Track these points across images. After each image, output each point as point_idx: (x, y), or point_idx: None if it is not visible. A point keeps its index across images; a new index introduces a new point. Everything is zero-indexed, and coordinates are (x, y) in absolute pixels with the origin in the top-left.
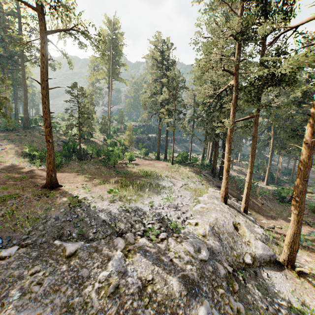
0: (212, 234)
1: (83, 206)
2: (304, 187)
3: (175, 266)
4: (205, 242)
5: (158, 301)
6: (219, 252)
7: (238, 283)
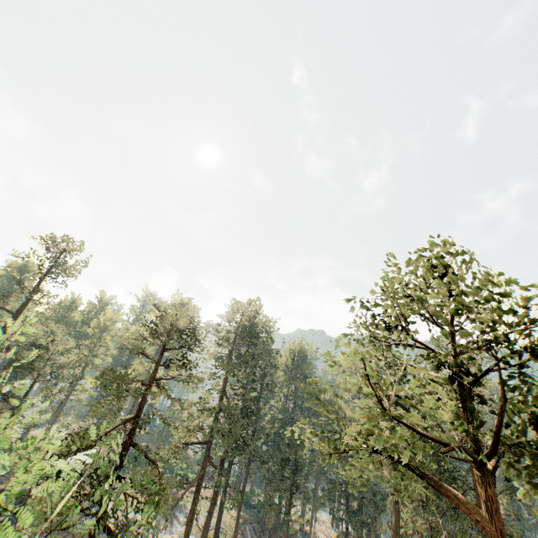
0: None
1: None
2: (207, 518)
3: None
4: None
5: None
6: None
7: None
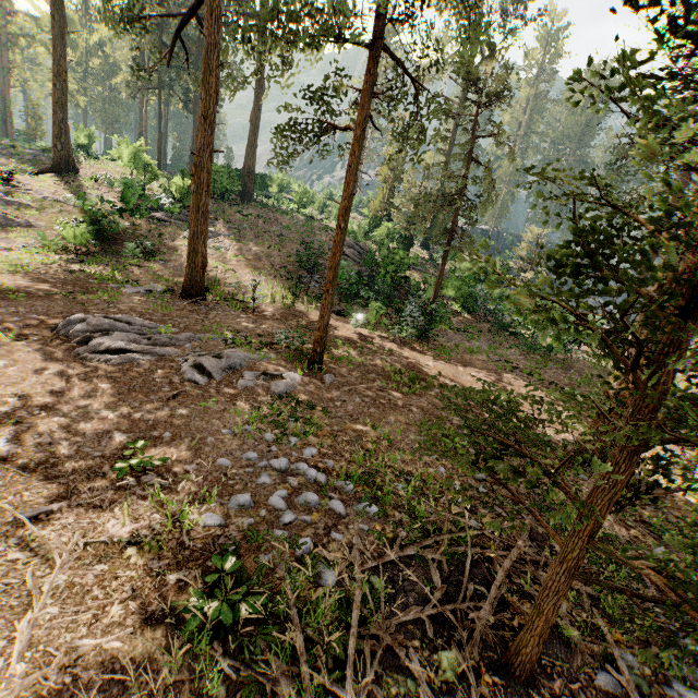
0: None
1: None
2: None
3: None
4: None
5: None
6: None
7: None
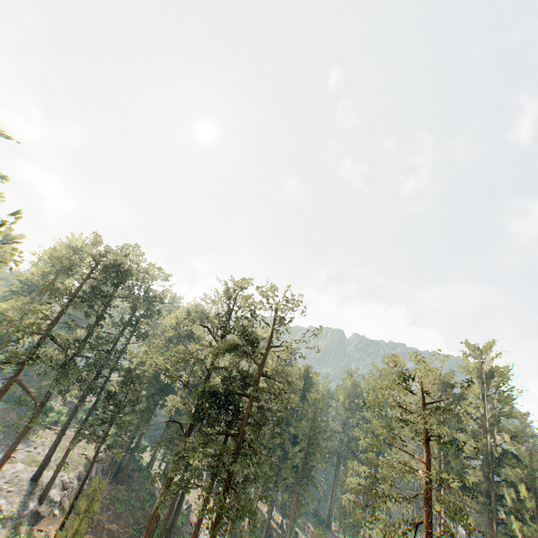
0: None
1: None
2: (17, 439)
3: None
4: None
5: None
6: None
7: None
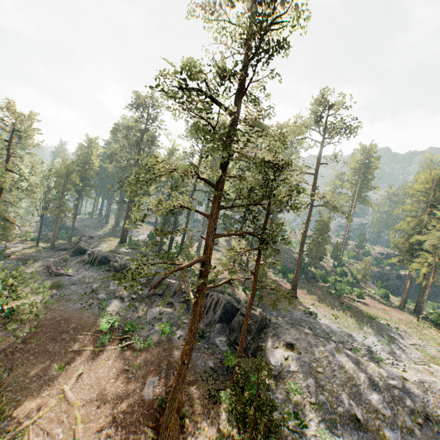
0: (417, 384)
1: (312, 315)
2: None
3: (367, 372)
4: (404, 383)
5: (348, 376)
6: (416, 397)
7: (427, 427)
